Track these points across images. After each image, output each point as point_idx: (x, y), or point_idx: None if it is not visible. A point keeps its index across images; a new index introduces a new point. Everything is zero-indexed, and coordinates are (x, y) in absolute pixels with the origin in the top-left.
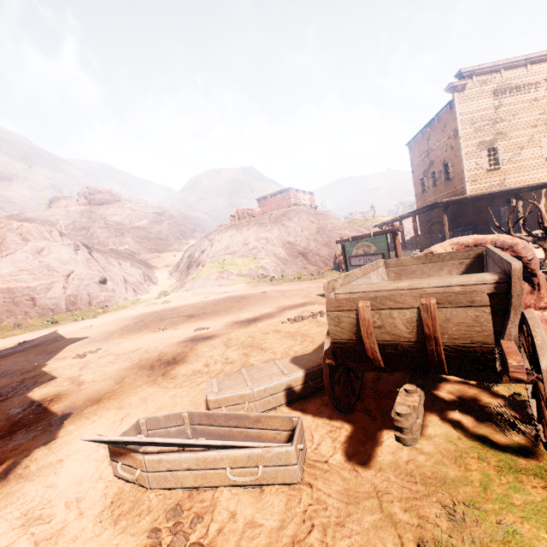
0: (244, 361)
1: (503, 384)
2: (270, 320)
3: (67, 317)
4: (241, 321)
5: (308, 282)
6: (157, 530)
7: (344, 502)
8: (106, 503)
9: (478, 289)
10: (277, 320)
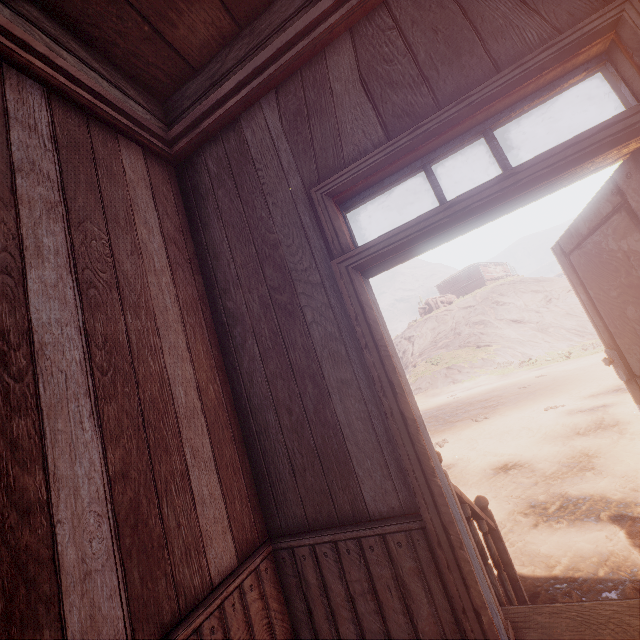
0: None
1: None
2: None
3: None
4: (599, 394)
5: (592, 356)
6: None
7: None
8: None
9: None
10: None
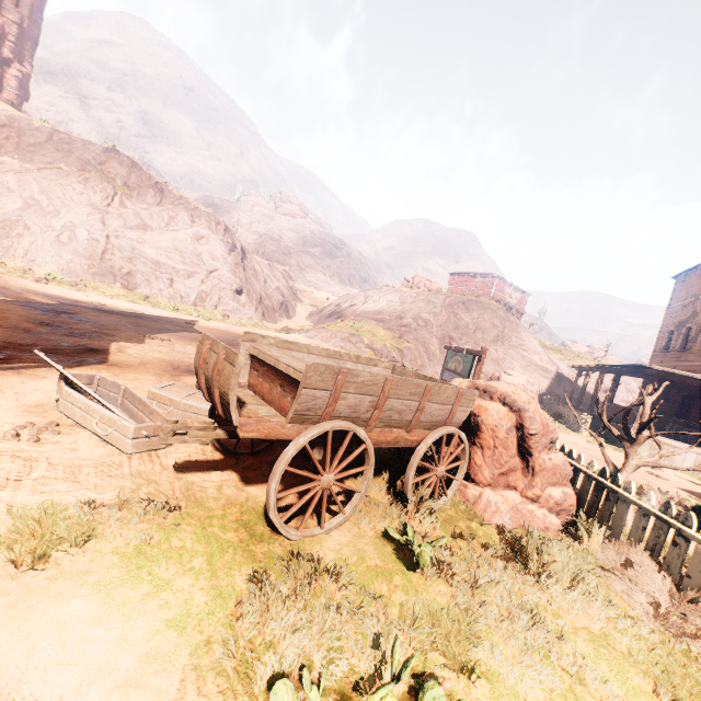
0: None
1: (370, 511)
2: None
3: (189, 309)
4: None
5: None
6: (33, 423)
7: (131, 474)
8: (33, 403)
9: (298, 375)
10: None
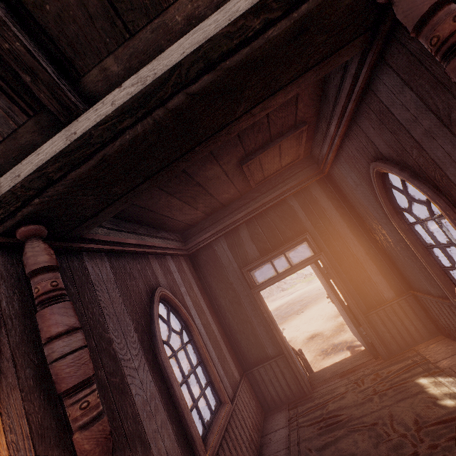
0: None
1: None
2: None
3: None
4: None
5: None
6: None
7: None
8: None
9: None
10: None
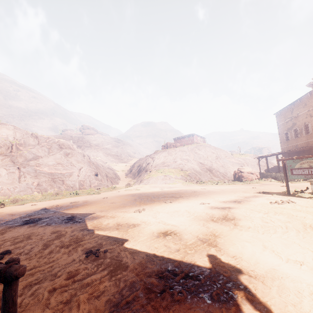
0: (300, 222)
1: None
2: (254, 202)
3: (80, 192)
4: (227, 201)
5: (227, 185)
6: None
7: None
8: None
9: None
10: (259, 202)
